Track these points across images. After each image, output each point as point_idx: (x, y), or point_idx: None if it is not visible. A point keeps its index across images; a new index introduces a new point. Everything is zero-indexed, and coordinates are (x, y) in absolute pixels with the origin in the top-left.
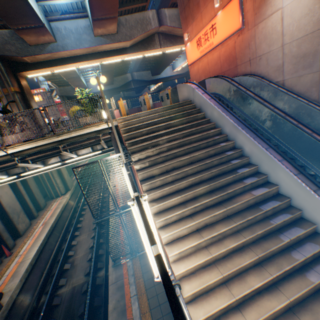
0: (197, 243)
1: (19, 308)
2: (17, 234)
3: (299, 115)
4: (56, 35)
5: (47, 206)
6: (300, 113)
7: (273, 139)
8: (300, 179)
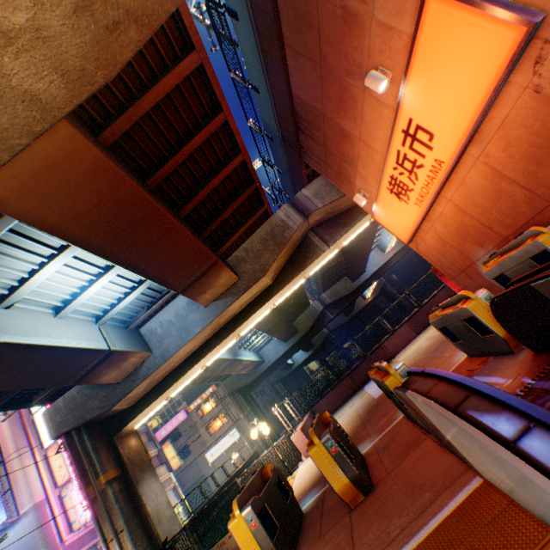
0: None
1: None
2: None
3: None
4: (150, 343)
5: None
6: None
7: None
8: None
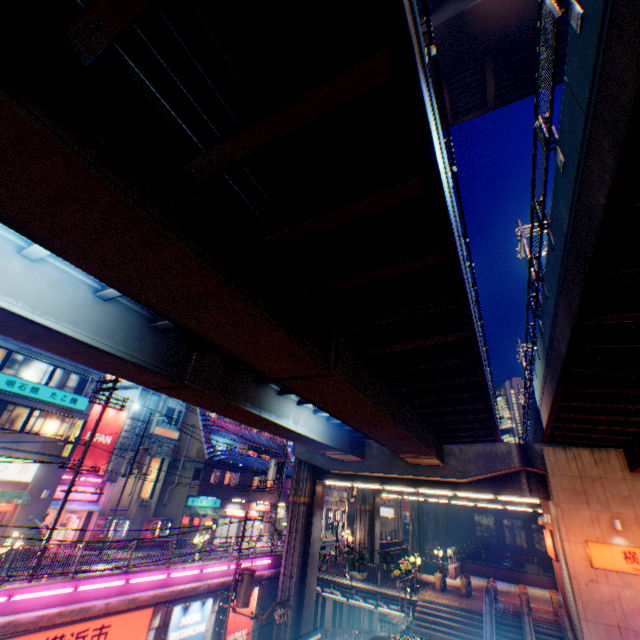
0: None
1: None
2: None
3: None
4: None
5: None
6: None
7: None
8: None
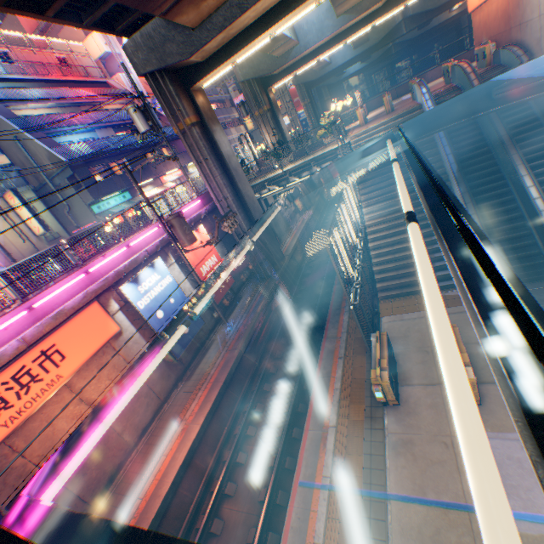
0: (379, 214)
1: (292, 265)
2: (280, 234)
3: (539, 107)
4: (298, 36)
5: (295, 219)
6: (539, 104)
7: (486, 141)
8: (454, 176)
